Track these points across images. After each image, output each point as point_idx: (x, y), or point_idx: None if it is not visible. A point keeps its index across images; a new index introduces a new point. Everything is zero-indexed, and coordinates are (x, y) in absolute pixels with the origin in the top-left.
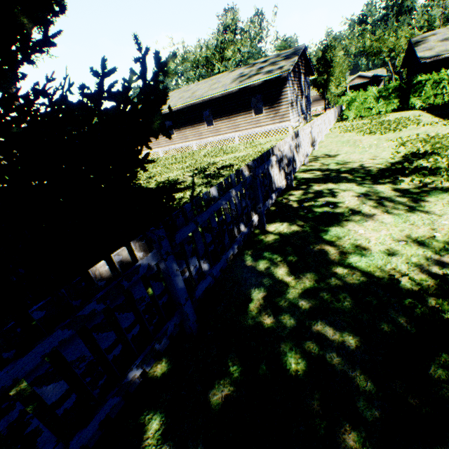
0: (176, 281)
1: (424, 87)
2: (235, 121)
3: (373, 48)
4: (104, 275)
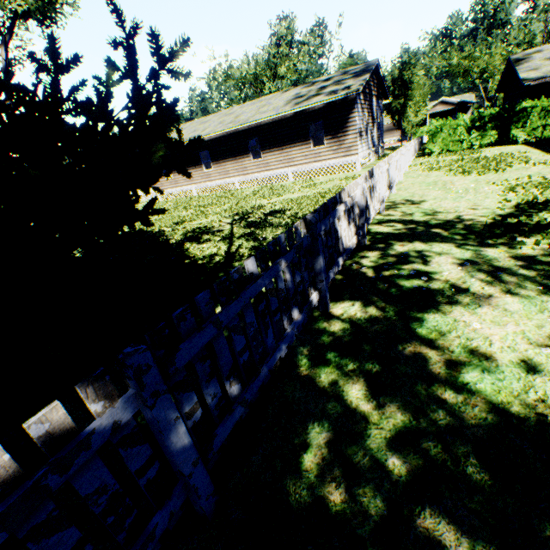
0: (174, 439)
1: (529, 116)
2: (288, 153)
3: (461, 67)
4: None
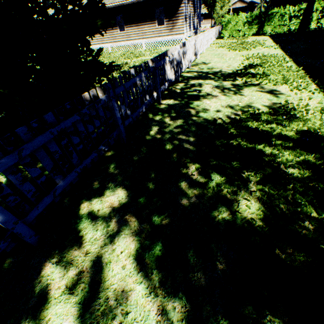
0: (116, 113)
1: (274, 18)
2: (142, 29)
3: None
4: (88, 99)
